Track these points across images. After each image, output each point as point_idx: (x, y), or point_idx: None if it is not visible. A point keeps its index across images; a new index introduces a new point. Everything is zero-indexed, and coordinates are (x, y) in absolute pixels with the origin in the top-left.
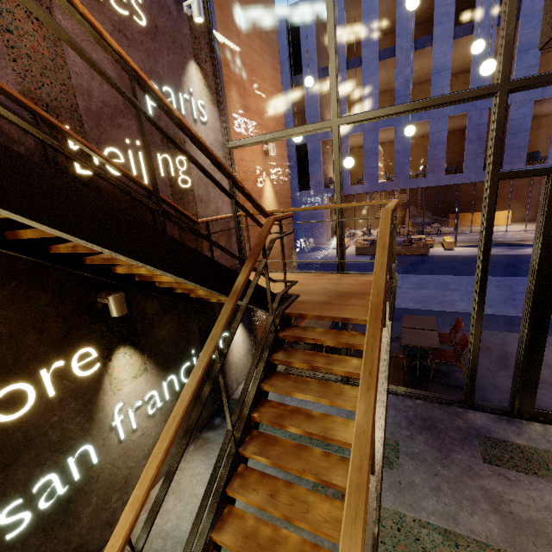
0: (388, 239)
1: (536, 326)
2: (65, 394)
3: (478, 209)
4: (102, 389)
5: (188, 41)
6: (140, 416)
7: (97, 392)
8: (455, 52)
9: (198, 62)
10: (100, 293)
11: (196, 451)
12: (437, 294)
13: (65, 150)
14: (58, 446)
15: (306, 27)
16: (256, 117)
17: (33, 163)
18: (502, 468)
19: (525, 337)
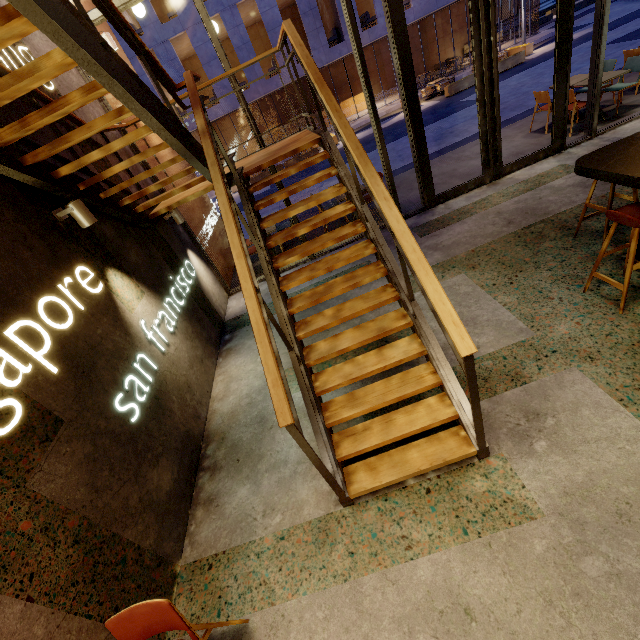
0: (300, 39)
1: (416, 127)
2: (93, 310)
3: (341, 99)
4: (119, 308)
5: None
6: (164, 333)
7: (117, 310)
8: None
9: None
10: (54, 210)
11: (226, 358)
12: None
13: None
14: (118, 355)
15: None
16: None
17: None
18: (431, 234)
19: (413, 139)
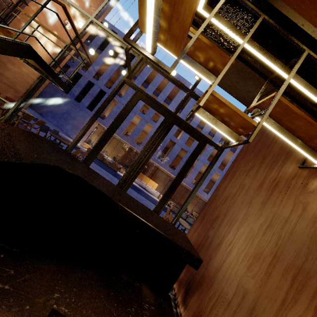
0: None
1: (103, 141)
2: None
3: (150, 177)
4: None
5: None
6: None
7: None
8: None
9: None
10: None
11: None
12: (101, 174)
13: None
14: None
15: None
16: None
17: None
18: None
19: (96, 143)
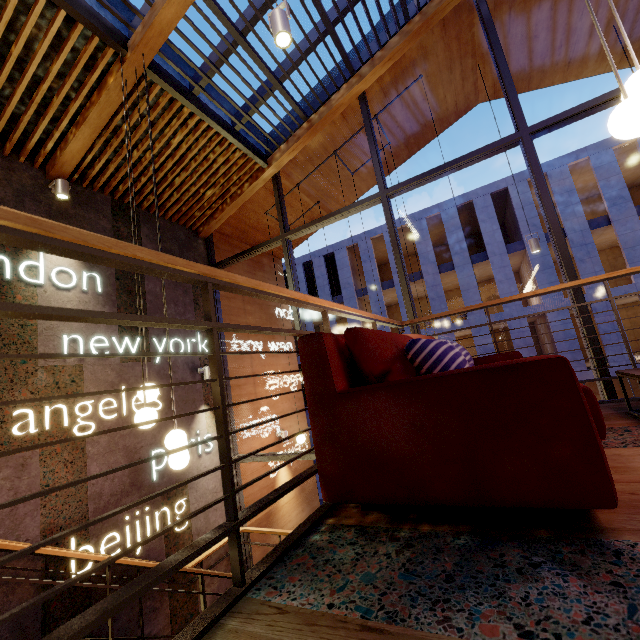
0: None
1: None
2: None
3: None
4: None
5: (200, 393)
6: None
7: None
8: (479, 269)
9: (209, 402)
10: None
11: None
12: None
13: None
14: None
15: (341, 261)
16: (269, 410)
17: None
18: None
19: None
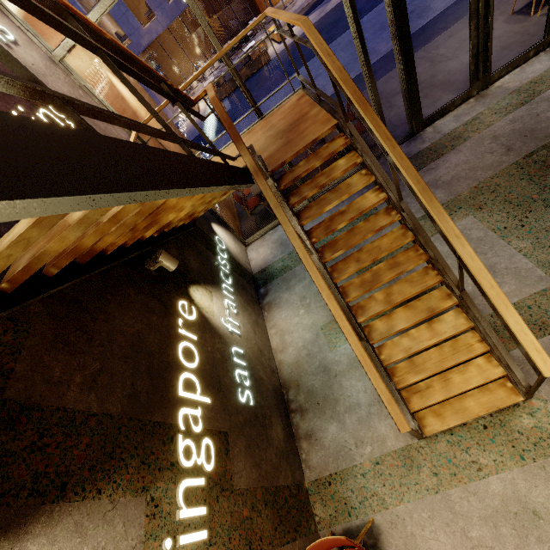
0: (327, 46)
1: (406, 57)
2: (199, 334)
3: None
4: (207, 319)
5: None
6: (233, 318)
7: (207, 321)
8: None
9: None
10: (147, 265)
11: (270, 312)
12: None
13: (132, 126)
14: (224, 359)
15: None
16: None
17: (147, 146)
18: (427, 167)
19: (403, 71)
